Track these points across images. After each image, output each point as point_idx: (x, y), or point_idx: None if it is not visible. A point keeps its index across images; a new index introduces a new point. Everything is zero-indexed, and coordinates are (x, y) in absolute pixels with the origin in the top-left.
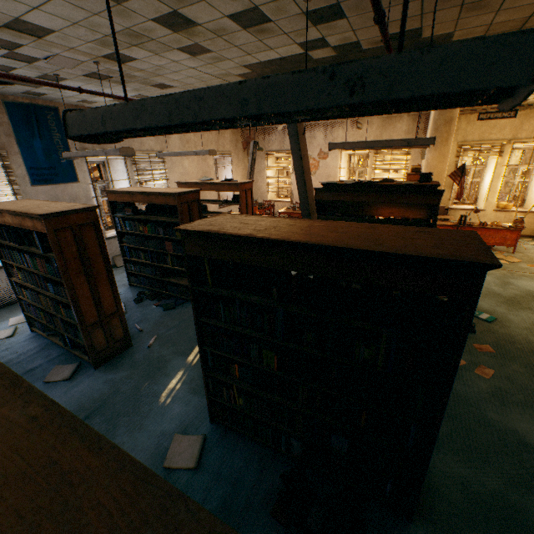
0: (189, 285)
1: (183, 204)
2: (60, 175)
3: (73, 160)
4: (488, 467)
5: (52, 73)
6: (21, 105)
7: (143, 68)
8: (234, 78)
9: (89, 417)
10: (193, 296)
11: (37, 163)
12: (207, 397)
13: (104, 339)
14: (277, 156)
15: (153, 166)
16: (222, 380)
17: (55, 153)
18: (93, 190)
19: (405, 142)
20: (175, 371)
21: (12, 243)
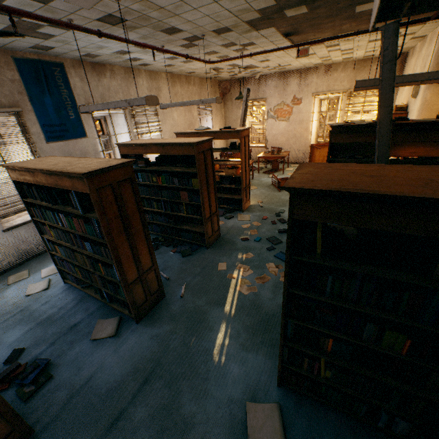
0: (286, 254)
1: (200, 154)
2: (70, 131)
3: (80, 116)
4: None
5: (65, 17)
6: (29, 61)
7: (164, 4)
8: (251, 15)
9: (148, 381)
10: (288, 266)
11: (49, 120)
12: (279, 365)
13: (143, 293)
14: (251, 105)
15: (148, 119)
16: (299, 349)
17: (64, 109)
18: (100, 144)
19: None
20: (217, 324)
21: (44, 202)
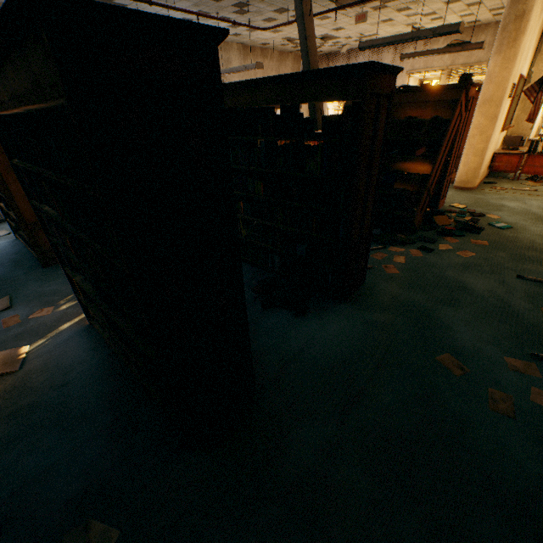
0: None
1: None
2: None
3: None
4: (421, 293)
5: None
6: None
7: None
8: None
9: None
10: None
11: None
12: None
13: None
14: None
15: None
16: None
17: None
18: None
19: (431, 31)
20: None
21: None
